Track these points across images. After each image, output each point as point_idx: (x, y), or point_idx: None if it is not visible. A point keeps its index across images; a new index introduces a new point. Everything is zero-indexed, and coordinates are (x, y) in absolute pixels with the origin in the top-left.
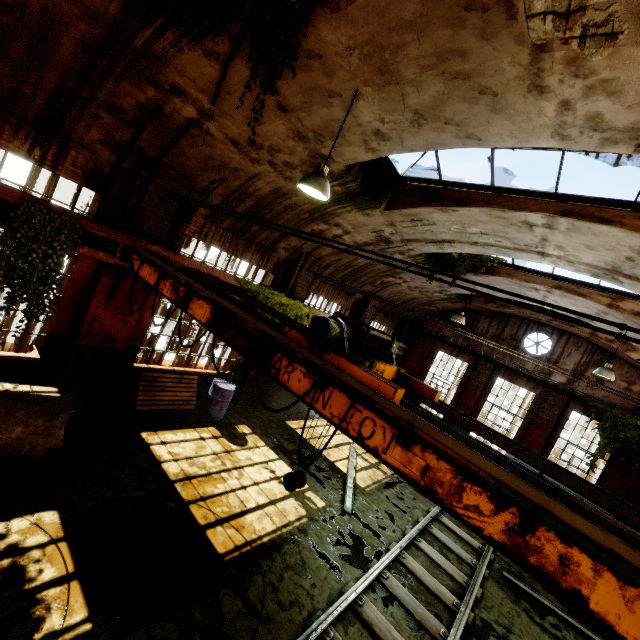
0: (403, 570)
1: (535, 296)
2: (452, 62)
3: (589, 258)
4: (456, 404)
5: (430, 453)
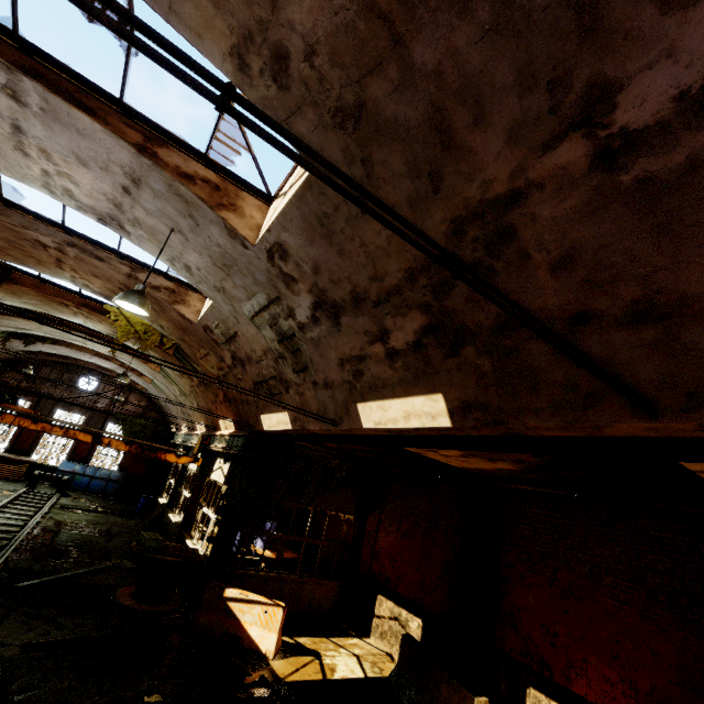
0: (3, 513)
1: (85, 357)
2: (47, 303)
3: (106, 350)
4: (19, 436)
5: (44, 423)
